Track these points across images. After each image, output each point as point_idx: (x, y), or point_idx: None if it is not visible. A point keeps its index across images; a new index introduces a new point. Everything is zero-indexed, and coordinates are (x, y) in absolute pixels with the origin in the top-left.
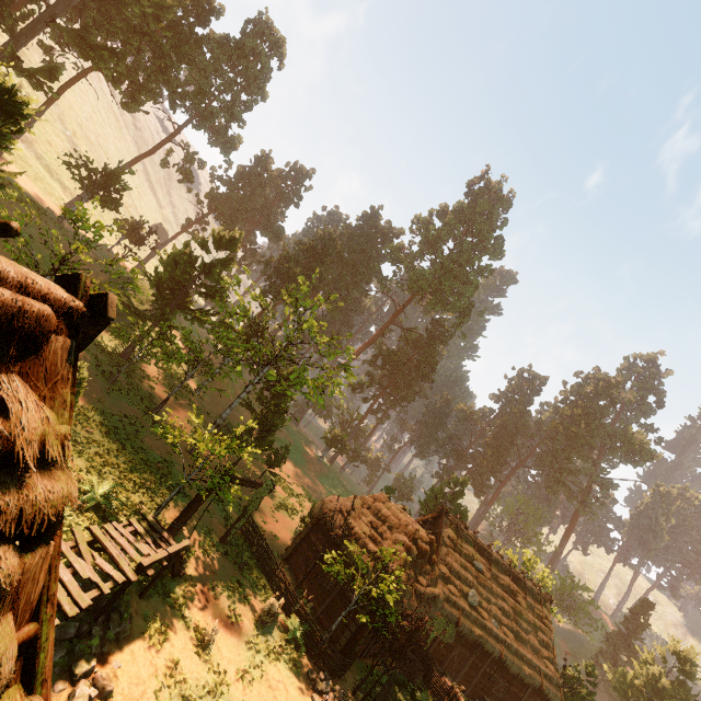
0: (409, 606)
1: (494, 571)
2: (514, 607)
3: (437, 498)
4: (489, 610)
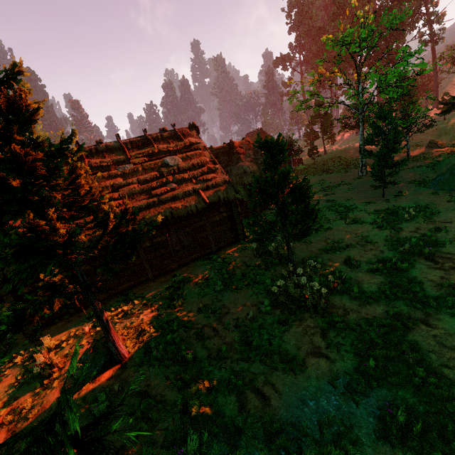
0: None
1: None
2: None
3: None
4: None
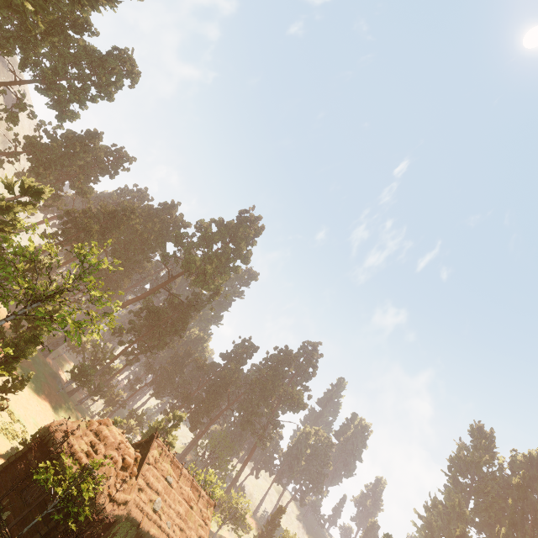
0: (101, 508)
1: (180, 483)
2: (187, 511)
3: (157, 430)
4: (167, 514)
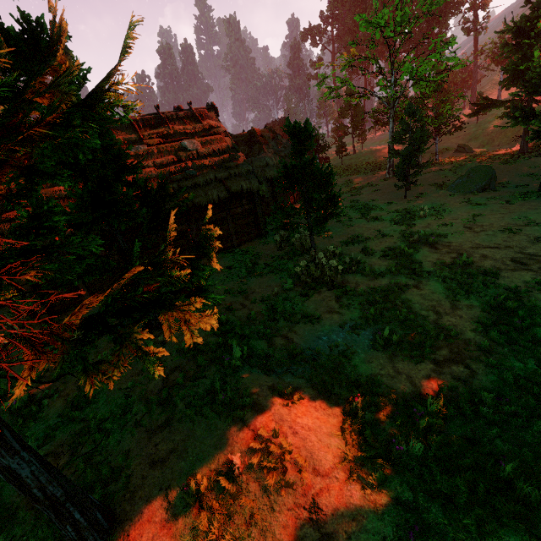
0: None
1: None
2: None
3: None
4: None
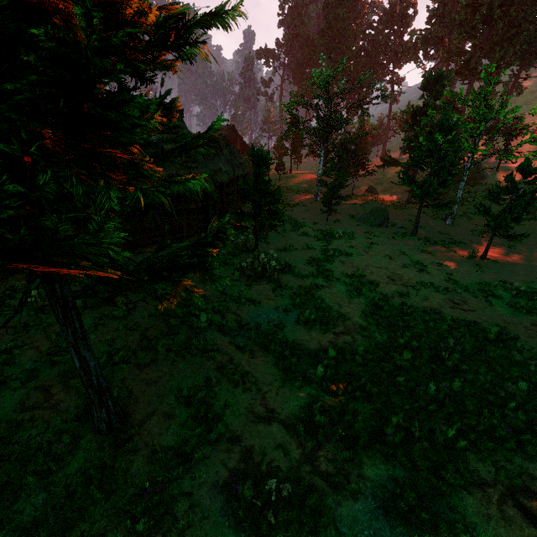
0: None
1: None
2: None
3: None
4: None
